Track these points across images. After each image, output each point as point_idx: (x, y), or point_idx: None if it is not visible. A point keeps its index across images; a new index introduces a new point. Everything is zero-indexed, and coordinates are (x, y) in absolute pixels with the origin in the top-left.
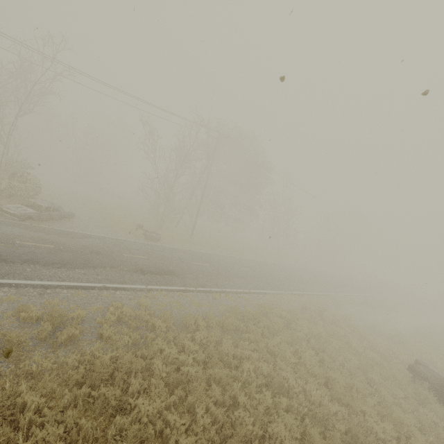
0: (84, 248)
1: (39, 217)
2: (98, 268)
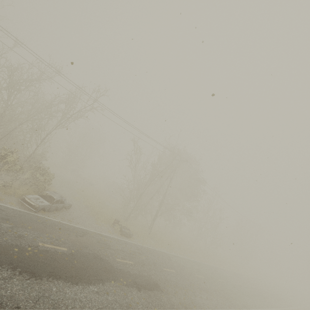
0: (88, 250)
1: (49, 208)
2: (105, 282)
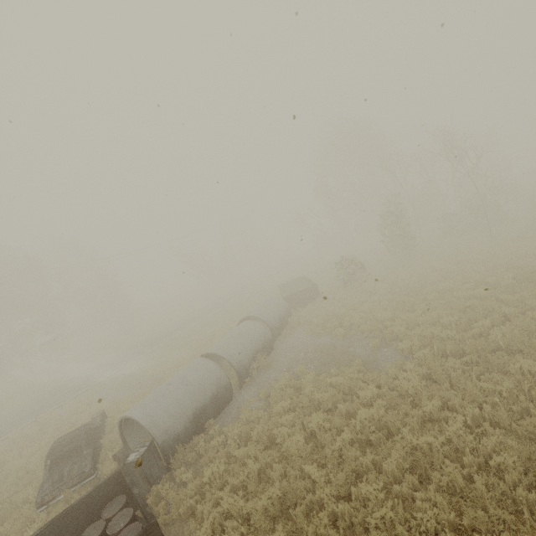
0: None
1: None
2: None
